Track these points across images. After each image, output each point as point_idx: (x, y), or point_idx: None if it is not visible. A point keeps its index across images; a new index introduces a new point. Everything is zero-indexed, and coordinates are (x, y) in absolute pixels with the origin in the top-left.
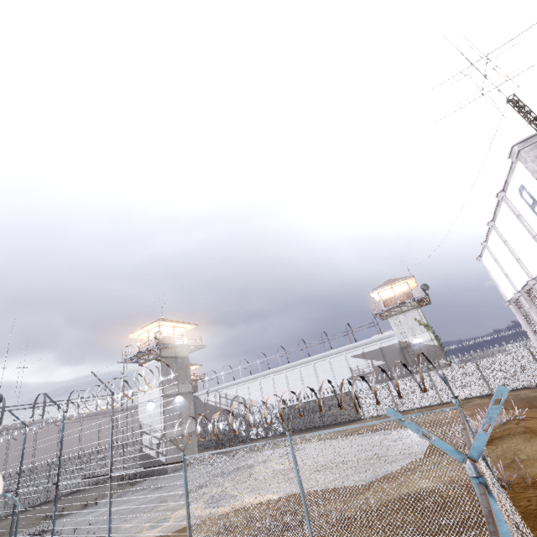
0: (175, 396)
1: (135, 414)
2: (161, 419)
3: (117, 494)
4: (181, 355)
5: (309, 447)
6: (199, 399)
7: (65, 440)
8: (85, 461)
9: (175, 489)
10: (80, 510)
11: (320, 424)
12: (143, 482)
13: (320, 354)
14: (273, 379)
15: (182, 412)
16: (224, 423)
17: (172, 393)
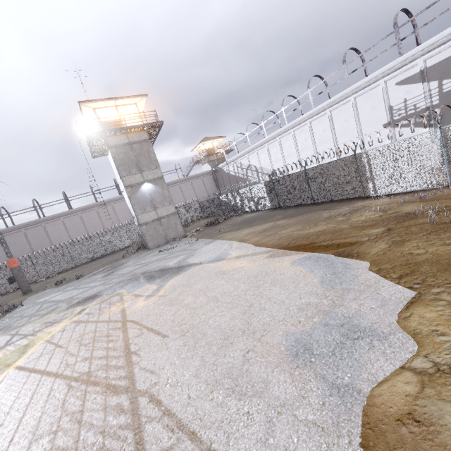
0: (141, 185)
1: (170, 189)
2: (132, 208)
3: (105, 267)
4: (137, 139)
5: (228, 258)
6: (223, 171)
7: (121, 213)
8: (124, 230)
9: (95, 287)
10: (72, 281)
11: (308, 202)
12: (134, 255)
13: (338, 94)
14: (279, 143)
15: (154, 198)
16: (224, 196)
17: (136, 183)
